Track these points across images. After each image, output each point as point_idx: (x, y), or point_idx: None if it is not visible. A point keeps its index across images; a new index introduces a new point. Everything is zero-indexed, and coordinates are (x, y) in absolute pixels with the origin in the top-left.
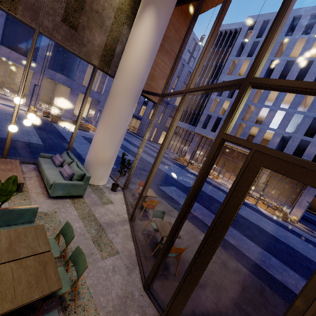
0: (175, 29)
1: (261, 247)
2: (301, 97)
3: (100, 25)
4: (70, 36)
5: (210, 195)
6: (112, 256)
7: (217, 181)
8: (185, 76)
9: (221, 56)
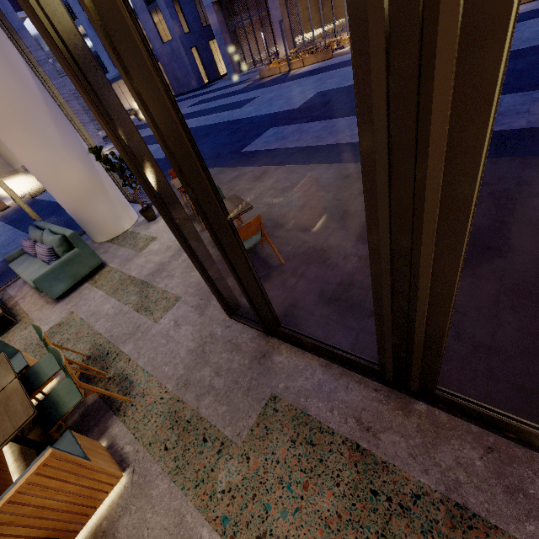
0: None
1: None
2: None
3: None
4: None
5: (349, 86)
6: (170, 310)
7: None
8: None
9: None
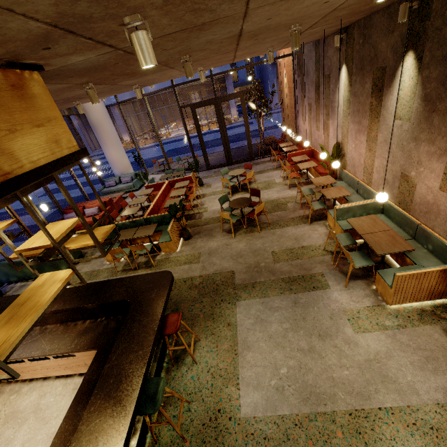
0: None
1: None
2: None
3: None
4: None
5: (181, 147)
6: None
7: (173, 137)
8: None
9: None
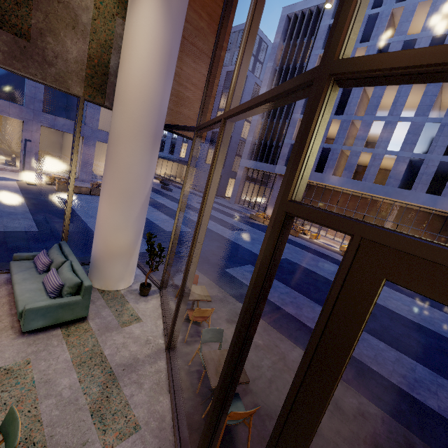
0: (208, 14)
1: (397, 348)
2: (434, 96)
3: (72, 25)
4: (19, 51)
5: (308, 269)
6: (124, 440)
7: (318, 243)
8: (251, 92)
9: (300, 52)
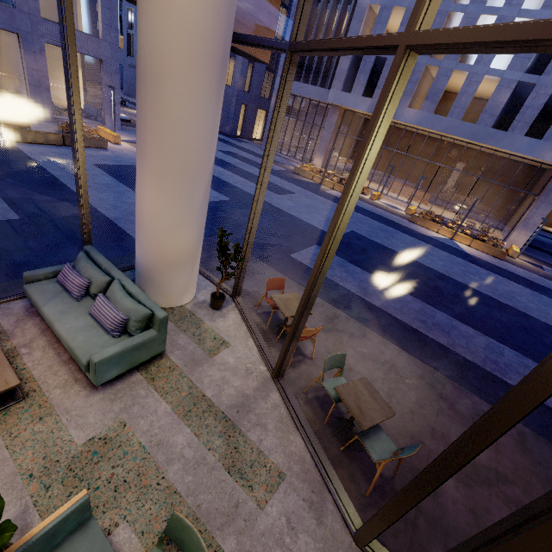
0: None
1: (484, 332)
2: None
3: None
4: None
5: (379, 244)
6: (275, 492)
7: (381, 205)
8: None
9: None
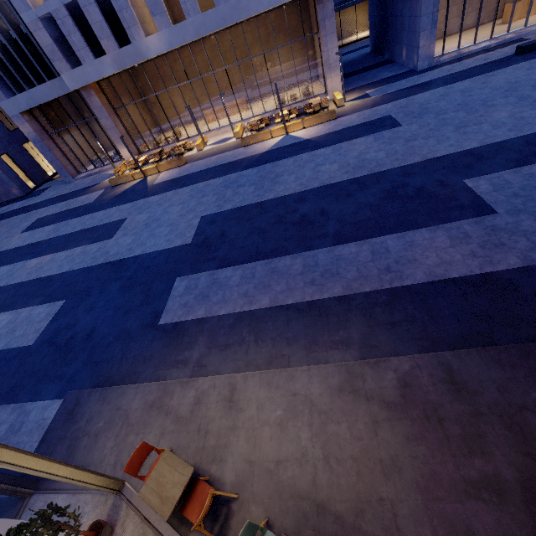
0: None
1: (363, 236)
2: None
3: None
4: None
5: (232, 210)
6: None
7: (211, 150)
8: None
9: None
